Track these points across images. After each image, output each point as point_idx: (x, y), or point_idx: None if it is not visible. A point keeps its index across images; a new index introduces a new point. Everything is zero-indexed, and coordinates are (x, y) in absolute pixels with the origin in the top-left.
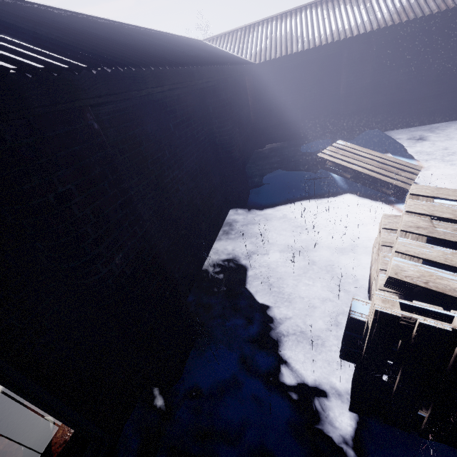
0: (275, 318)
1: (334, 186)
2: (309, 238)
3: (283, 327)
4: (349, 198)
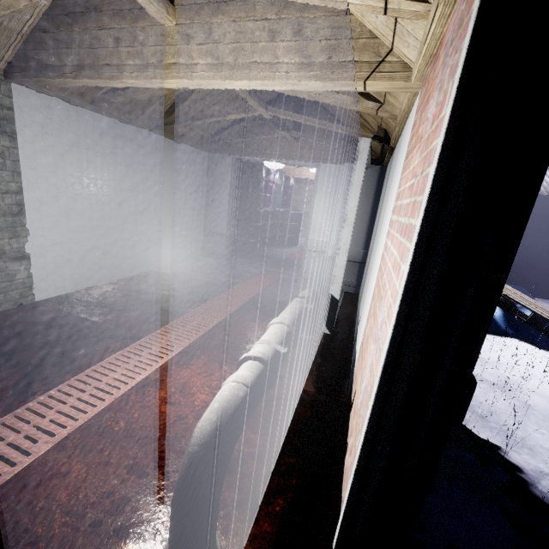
0: (522, 467)
1: (494, 326)
2: (487, 375)
3: (545, 486)
4: (521, 345)
